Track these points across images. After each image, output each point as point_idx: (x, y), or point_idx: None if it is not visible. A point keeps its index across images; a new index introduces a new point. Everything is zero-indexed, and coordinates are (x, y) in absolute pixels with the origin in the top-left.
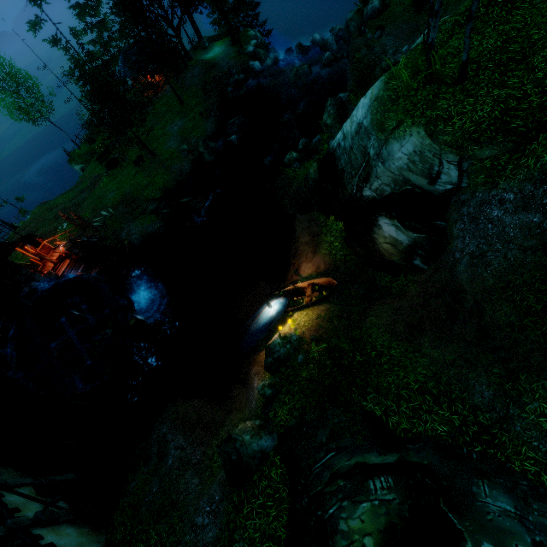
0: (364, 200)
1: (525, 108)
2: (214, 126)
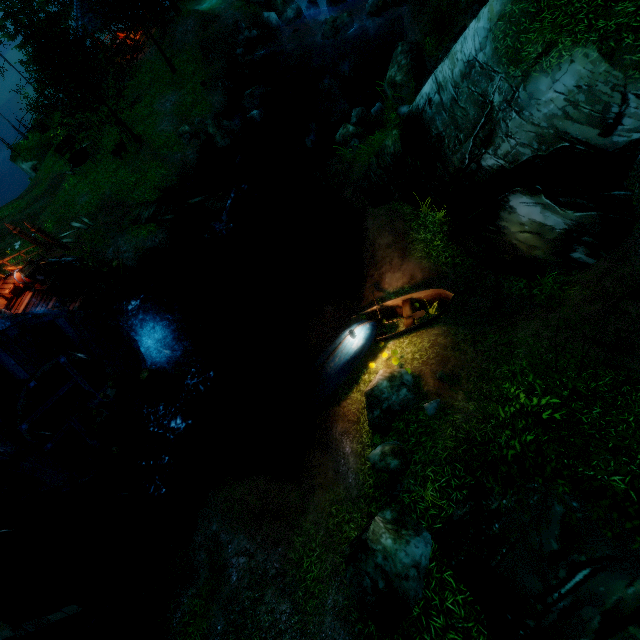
0: (483, 173)
1: None
2: (224, 101)
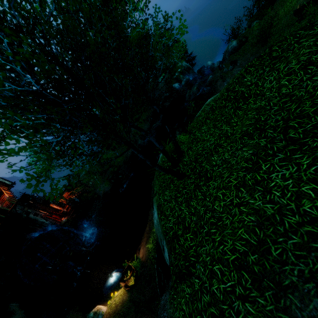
0: None
1: (181, 243)
2: (148, 127)
